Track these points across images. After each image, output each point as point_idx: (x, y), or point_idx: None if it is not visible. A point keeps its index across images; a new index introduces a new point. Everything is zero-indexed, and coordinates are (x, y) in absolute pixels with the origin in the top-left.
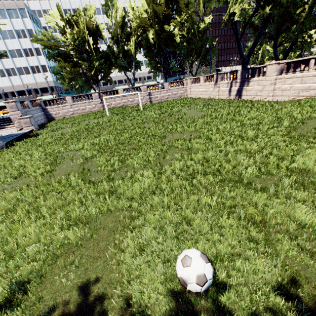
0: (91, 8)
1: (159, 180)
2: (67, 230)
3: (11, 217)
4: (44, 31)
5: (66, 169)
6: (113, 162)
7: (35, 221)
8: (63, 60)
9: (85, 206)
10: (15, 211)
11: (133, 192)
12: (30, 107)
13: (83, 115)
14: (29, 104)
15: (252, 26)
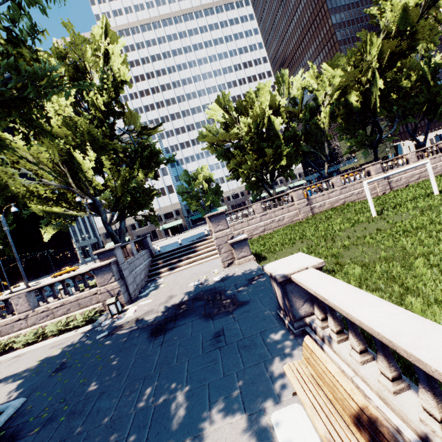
0: (266, 87)
1: None
2: None
3: None
4: (209, 127)
5: None
6: None
7: None
8: (241, 154)
9: None
10: None
11: None
12: None
13: (282, 229)
14: None
15: None
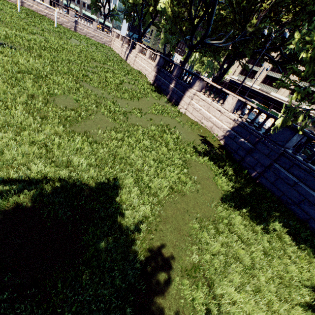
0: None
1: None
2: None
3: None
4: None
5: None
6: None
7: None
8: None
9: None
10: None
11: None
12: None
13: None
14: None
15: None
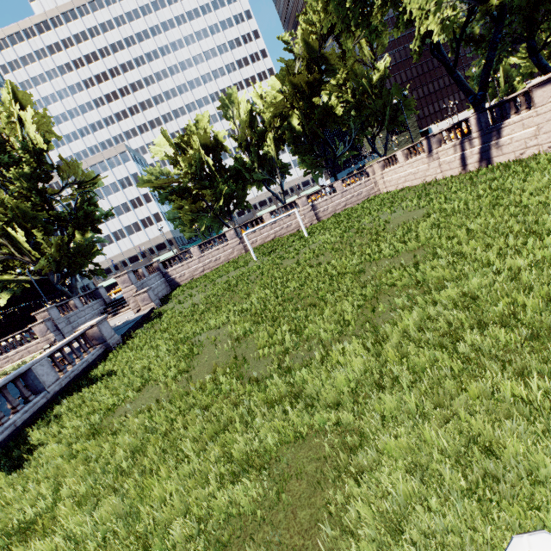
0: (205, 118)
1: (381, 357)
2: (232, 485)
3: (139, 463)
4: (151, 169)
5: (209, 362)
6: (281, 336)
7: (177, 470)
8: (180, 198)
9: (253, 431)
10: (144, 450)
11: (335, 390)
12: (146, 276)
13: (217, 268)
14: (144, 272)
15: (471, 39)
